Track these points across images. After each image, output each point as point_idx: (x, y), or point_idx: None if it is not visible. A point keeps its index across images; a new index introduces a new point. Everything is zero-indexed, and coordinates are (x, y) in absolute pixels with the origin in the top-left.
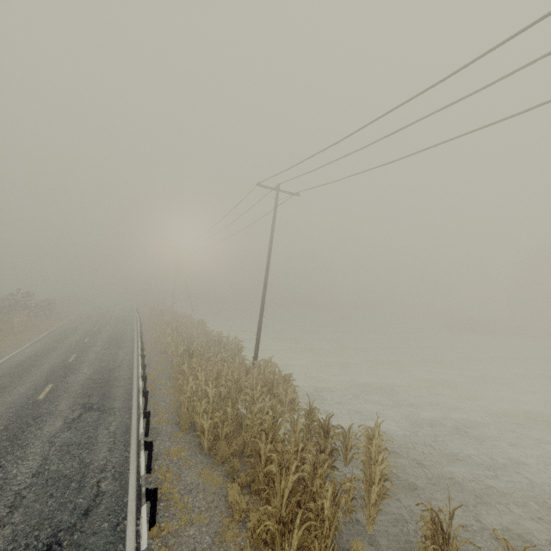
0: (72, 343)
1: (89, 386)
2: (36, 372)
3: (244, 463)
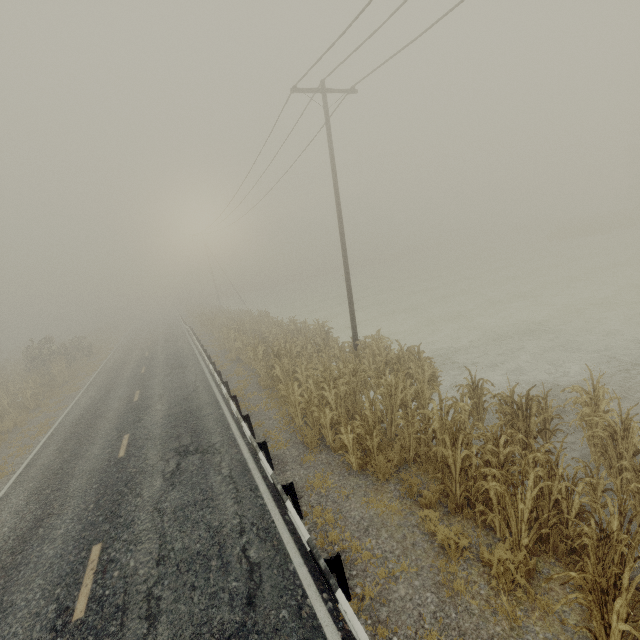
0: (128, 378)
1: (171, 424)
2: (103, 424)
3: (414, 473)
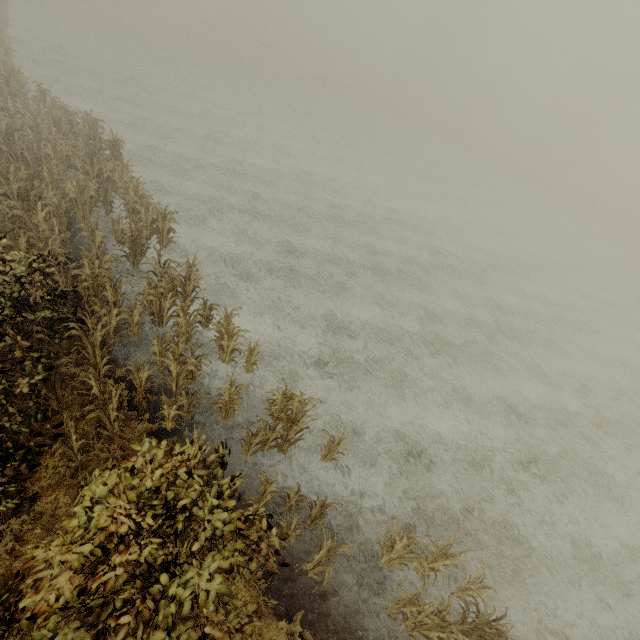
0: None
1: None
2: None
3: None
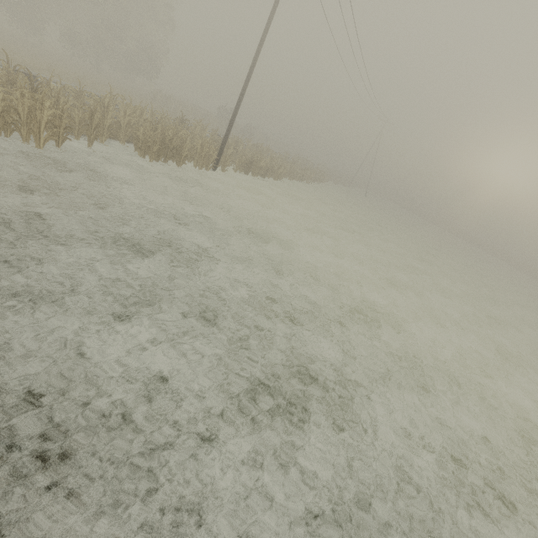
0: None
1: None
2: None
3: None
